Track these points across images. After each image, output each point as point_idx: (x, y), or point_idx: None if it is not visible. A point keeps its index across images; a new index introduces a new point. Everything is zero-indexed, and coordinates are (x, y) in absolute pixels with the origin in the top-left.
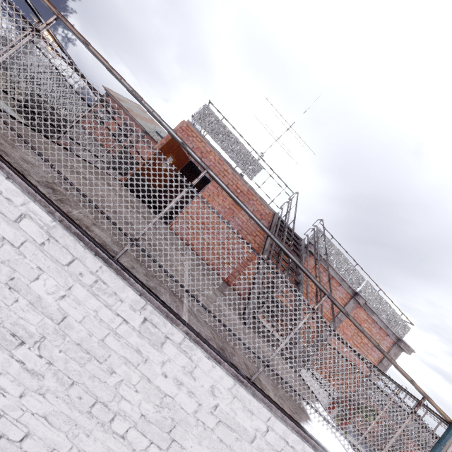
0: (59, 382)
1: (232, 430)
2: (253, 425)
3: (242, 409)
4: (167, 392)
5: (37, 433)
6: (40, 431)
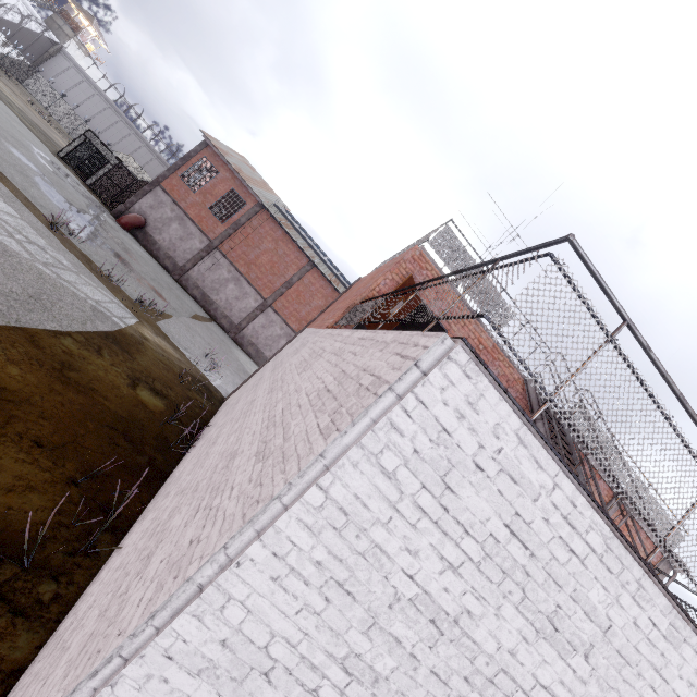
0: (598, 688)
1: None
2: None
3: None
4: (679, 694)
5: None
6: None
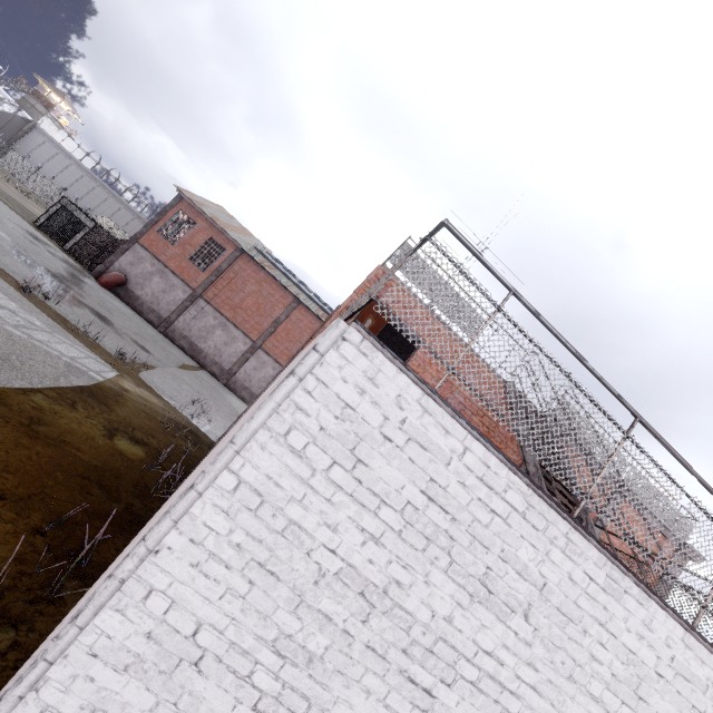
0: (544, 649)
1: (687, 681)
2: (704, 674)
3: (693, 659)
4: (630, 648)
5: (530, 703)
6: (533, 701)
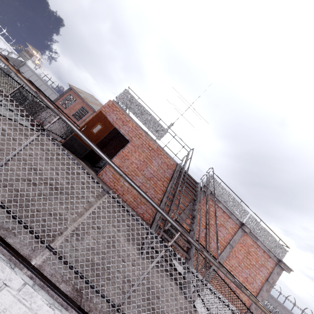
0: None
1: None
2: None
3: None
4: None
5: None
6: None
